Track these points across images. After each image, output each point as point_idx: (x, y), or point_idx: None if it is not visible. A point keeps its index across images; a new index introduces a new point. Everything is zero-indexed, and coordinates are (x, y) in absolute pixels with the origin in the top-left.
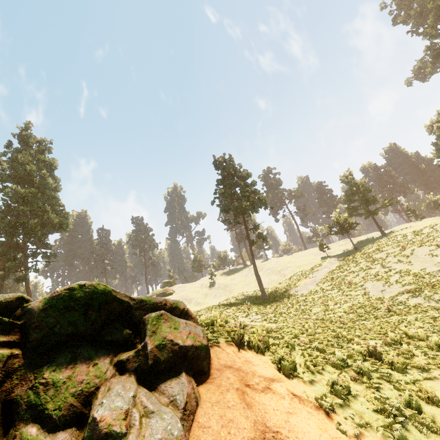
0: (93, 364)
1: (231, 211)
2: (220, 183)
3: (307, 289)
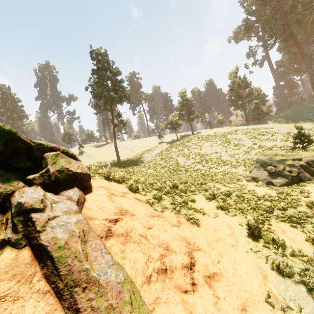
0: (6, 179)
1: (102, 99)
2: (95, 73)
3: (147, 160)
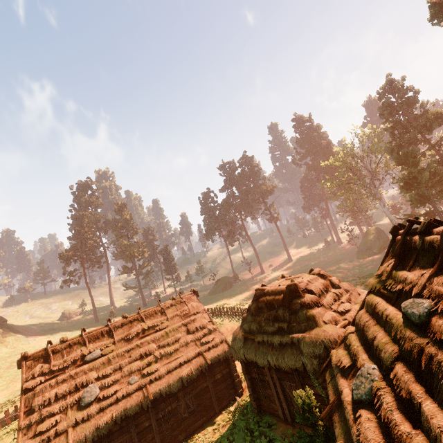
0: None
1: None
2: None
3: None
